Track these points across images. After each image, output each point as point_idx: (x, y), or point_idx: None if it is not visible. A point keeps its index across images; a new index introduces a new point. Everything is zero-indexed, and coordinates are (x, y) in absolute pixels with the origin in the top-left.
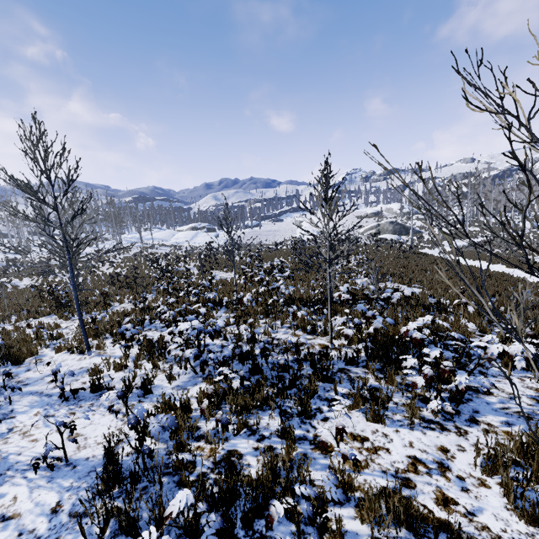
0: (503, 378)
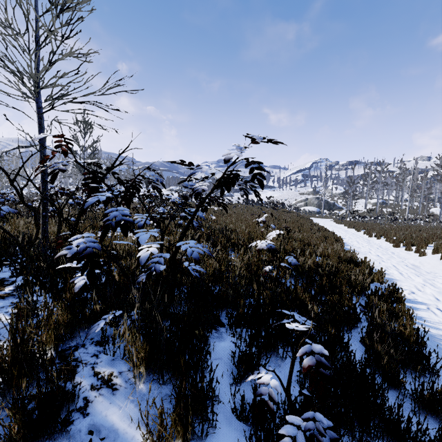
0: None
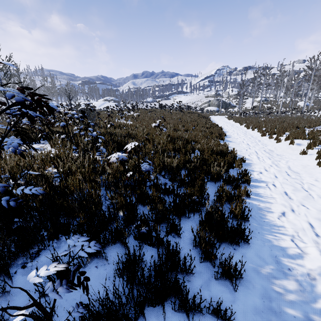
0: (43, 144)
